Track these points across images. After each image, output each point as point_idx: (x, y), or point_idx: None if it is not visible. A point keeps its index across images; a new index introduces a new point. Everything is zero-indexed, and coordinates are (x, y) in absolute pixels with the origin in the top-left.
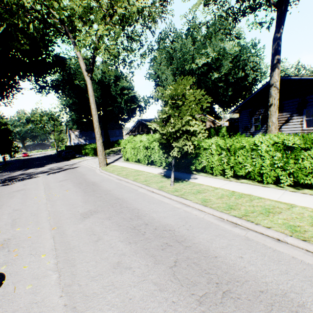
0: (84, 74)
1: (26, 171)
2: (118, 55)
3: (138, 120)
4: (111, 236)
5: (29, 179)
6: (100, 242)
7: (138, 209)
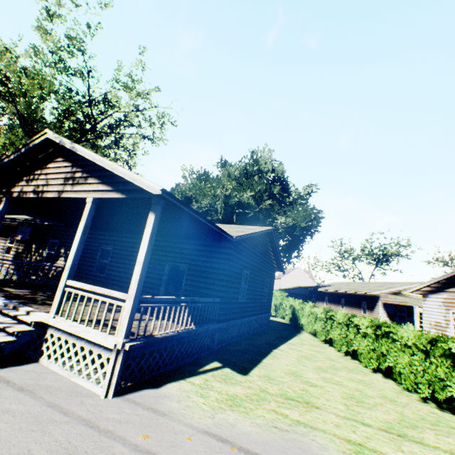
0: None
1: None
2: None
3: None
4: None
5: None
6: None
7: None
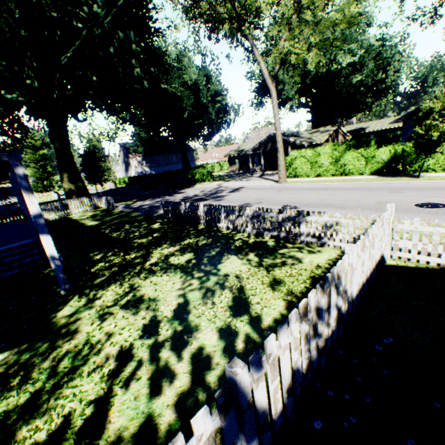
0: (268, 82)
1: (178, 196)
2: (307, 61)
3: (270, 134)
4: (444, 192)
5: (225, 196)
6: (444, 193)
7: (426, 187)
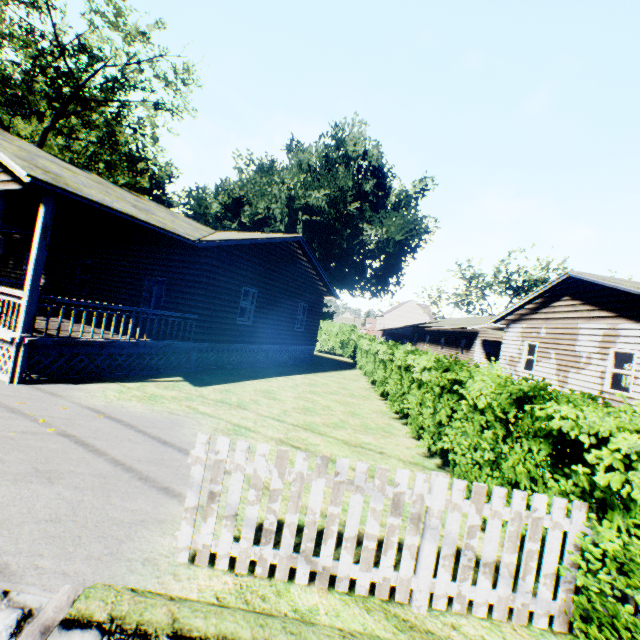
0: None
1: None
2: None
3: None
4: None
5: None
6: None
7: None
